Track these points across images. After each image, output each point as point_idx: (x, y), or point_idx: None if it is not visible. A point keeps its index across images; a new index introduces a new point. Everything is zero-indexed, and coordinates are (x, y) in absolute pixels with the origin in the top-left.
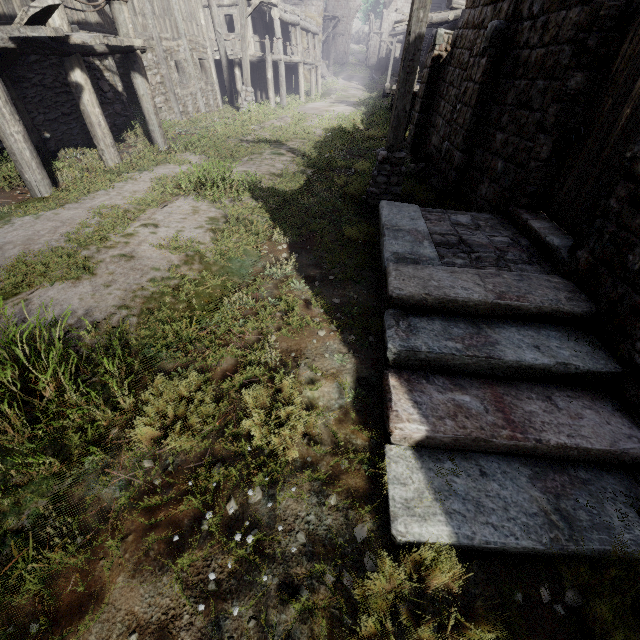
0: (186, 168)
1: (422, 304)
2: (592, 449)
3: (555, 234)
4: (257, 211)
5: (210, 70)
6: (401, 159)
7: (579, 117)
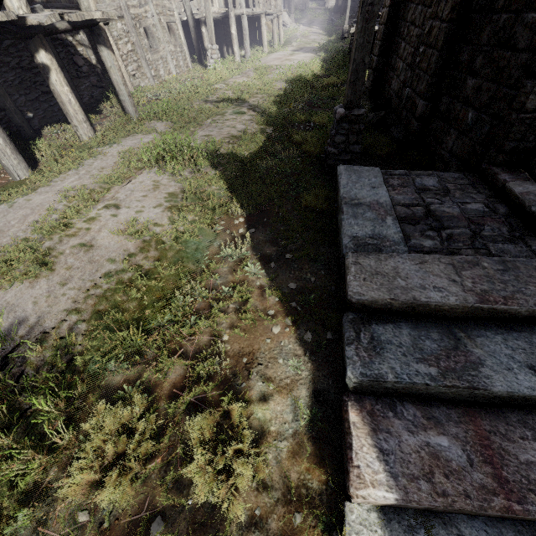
0: (152, 137)
1: (386, 308)
2: None
3: None
4: (215, 182)
5: (178, 32)
6: (360, 116)
7: None
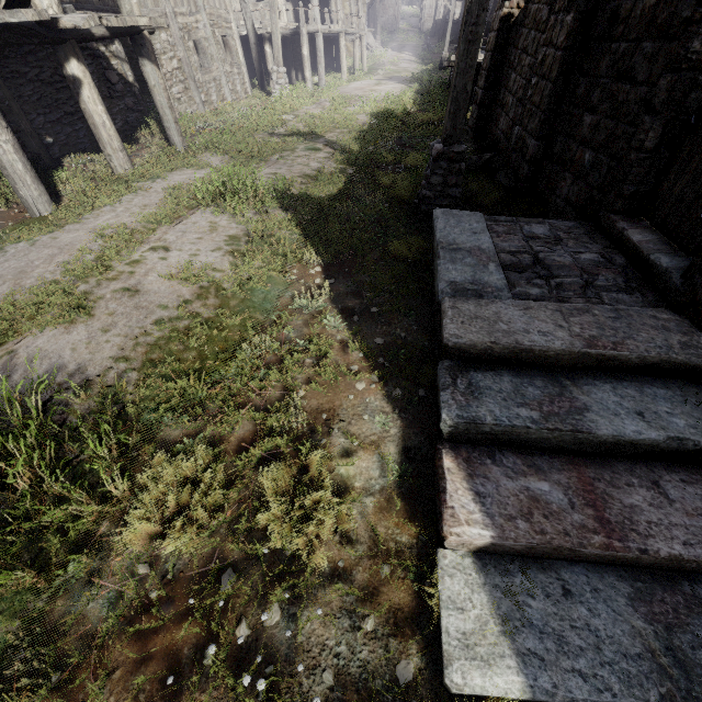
0: (205, 173)
1: (486, 354)
2: None
3: (662, 250)
4: (286, 225)
5: (235, 49)
6: (461, 153)
7: None
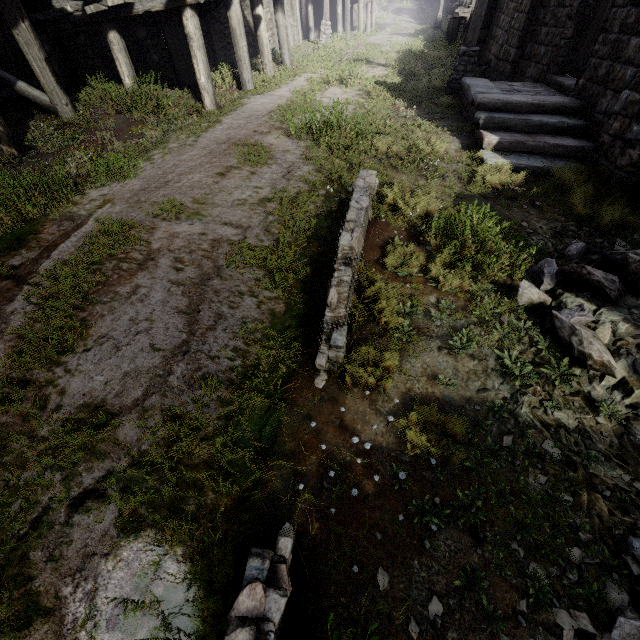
0: (319, 75)
1: (494, 107)
2: (568, 146)
3: (571, 81)
4: (382, 92)
5: (295, 8)
6: (475, 52)
7: (591, 7)
